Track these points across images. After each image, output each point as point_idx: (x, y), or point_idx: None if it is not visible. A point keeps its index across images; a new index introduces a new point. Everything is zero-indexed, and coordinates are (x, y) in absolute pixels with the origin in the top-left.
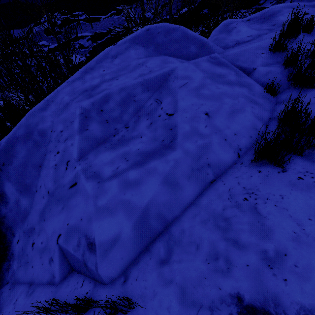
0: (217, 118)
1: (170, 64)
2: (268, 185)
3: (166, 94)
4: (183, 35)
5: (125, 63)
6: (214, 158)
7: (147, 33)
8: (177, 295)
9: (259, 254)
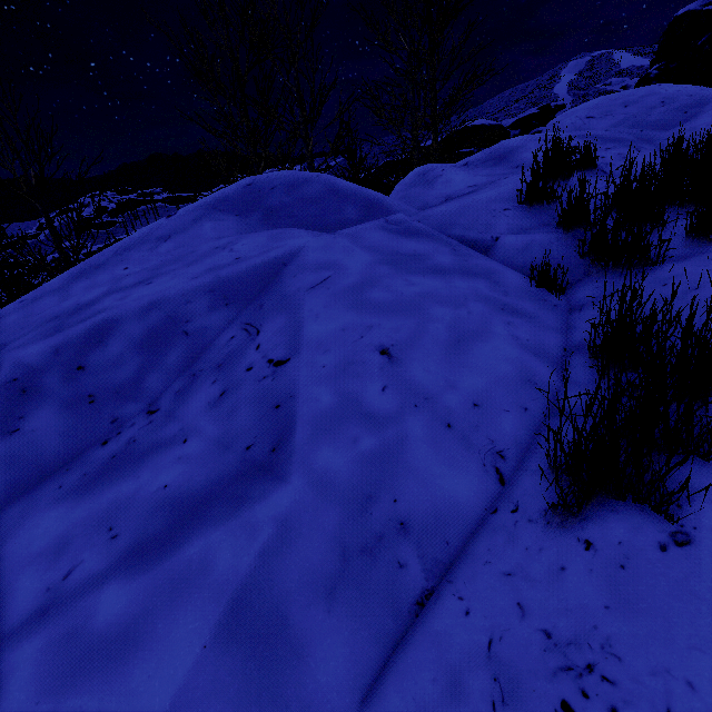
0: (417, 360)
1: (289, 241)
2: (643, 618)
3: (274, 309)
4: (328, 189)
5: (185, 249)
6: (419, 498)
7: (248, 190)
8: None
9: None
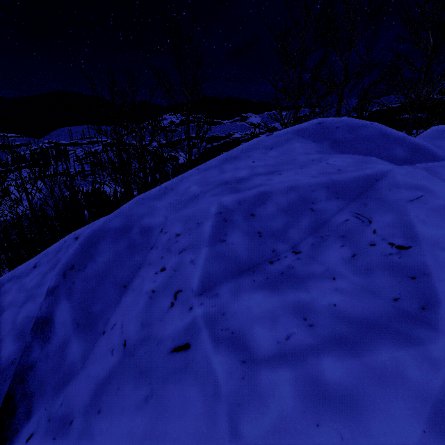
0: None
1: (376, 165)
2: None
3: (379, 209)
4: (380, 133)
5: (287, 157)
6: None
7: (319, 126)
8: None
9: None
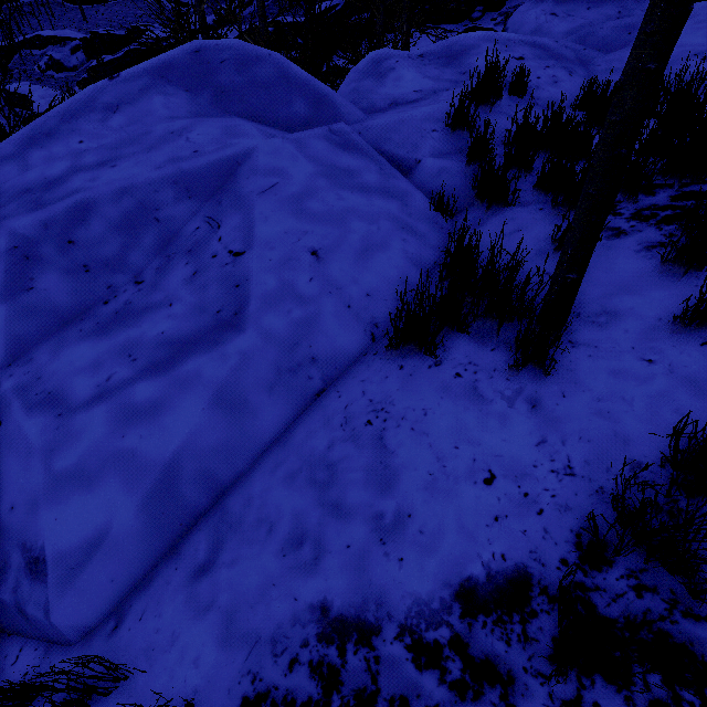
0: (336, 262)
1: (242, 139)
2: (409, 392)
3: (231, 208)
4: (280, 74)
5: (139, 128)
6: (325, 346)
7: (197, 59)
8: (217, 629)
9: (371, 522)
